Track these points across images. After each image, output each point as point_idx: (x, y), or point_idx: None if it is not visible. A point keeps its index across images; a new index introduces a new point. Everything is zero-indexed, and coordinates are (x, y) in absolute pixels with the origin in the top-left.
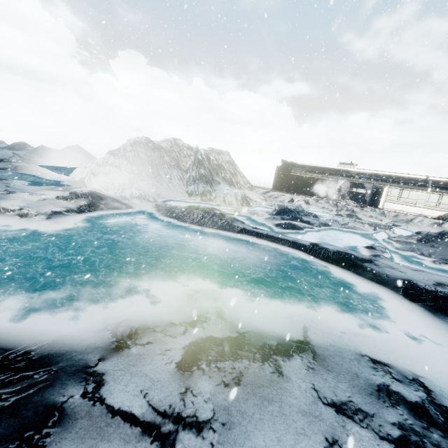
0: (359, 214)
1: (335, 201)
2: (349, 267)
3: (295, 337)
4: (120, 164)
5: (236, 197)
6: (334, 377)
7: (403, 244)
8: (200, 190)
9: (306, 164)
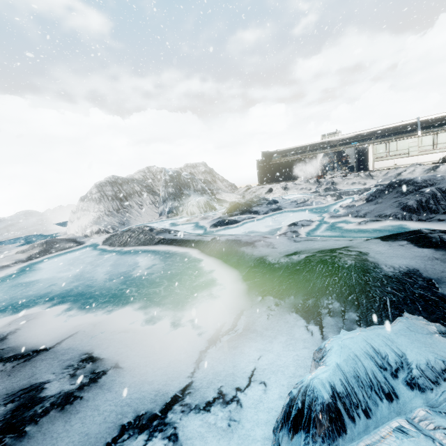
0: (340, 184)
1: (319, 177)
2: (223, 256)
3: (48, 345)
4: (88, 206)
5: (198, 205)
6: (2, 381)
7: (349, 209)
8: (167, 208)
9: (286, 149)
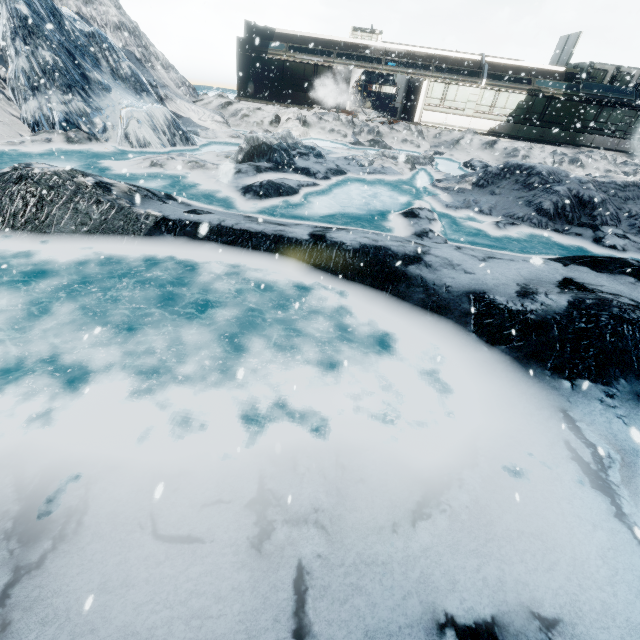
0: (387, 138)
1: (350, 114)
2: (384, 283)
3: None
4: None
5: (153, 124)
6: None
7: (454, 194)
8: (56, 111)
9: (294, 33)
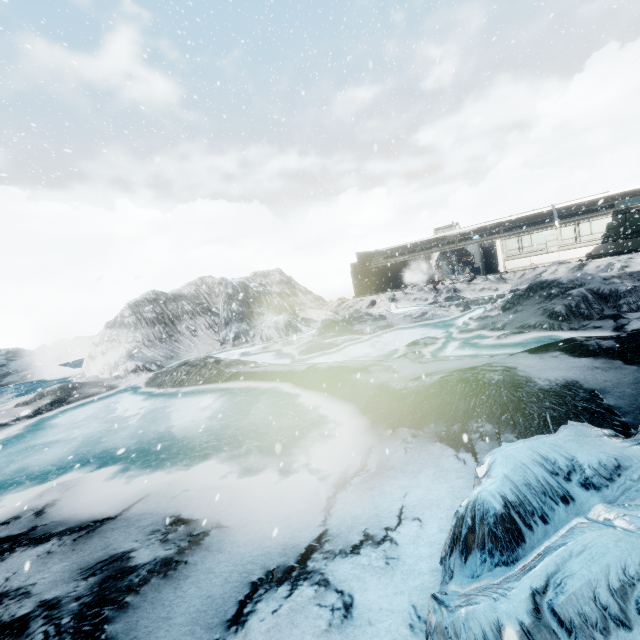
0: (465, 292)
1: (436, 283)
2: (328, 387)
3: (111, 513)
4: (118, 335)
5: (277, 327)
6: (66, 557)
7: (482, 321)
8: (231, 333)
9: (389, 248)
